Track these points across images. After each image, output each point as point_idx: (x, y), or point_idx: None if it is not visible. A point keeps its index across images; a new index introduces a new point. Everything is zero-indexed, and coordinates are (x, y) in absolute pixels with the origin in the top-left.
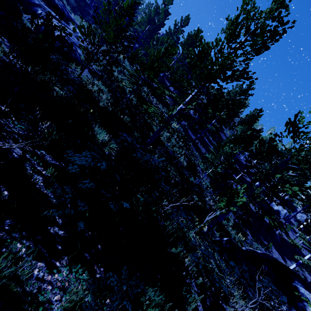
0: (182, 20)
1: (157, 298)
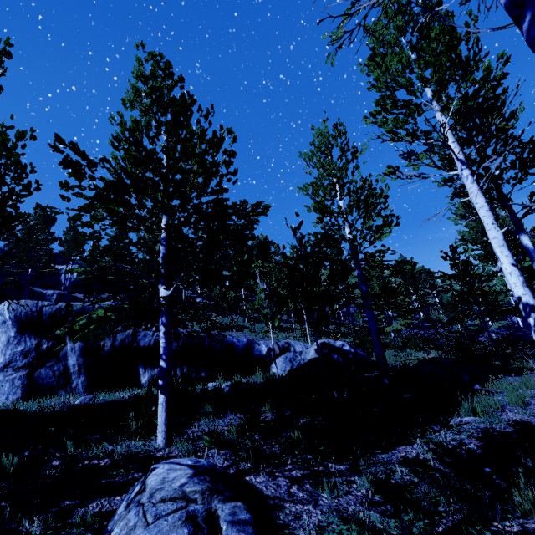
0: None
1: None
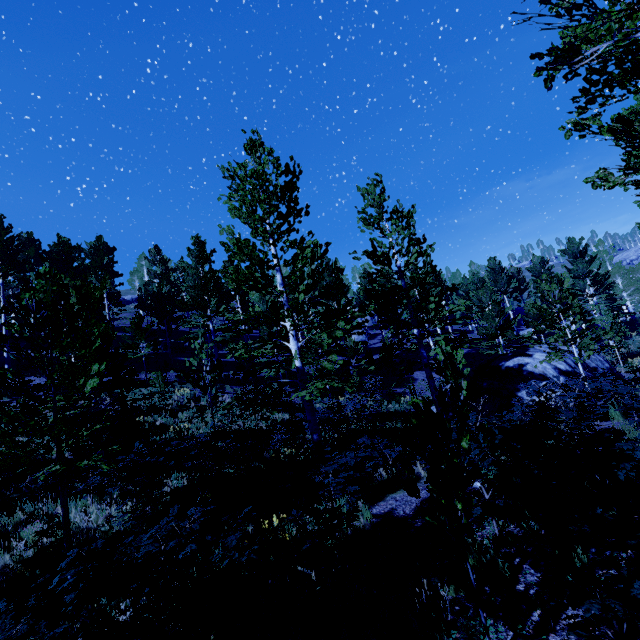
0: None
1: None
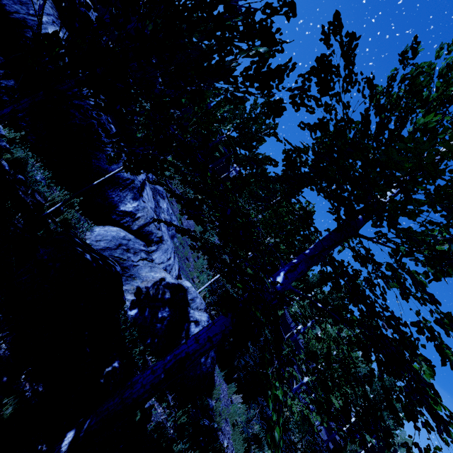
0: (269, 127)
1: None
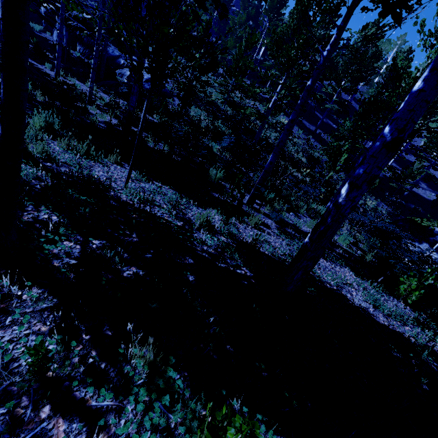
0: None
1: (273, 195)
